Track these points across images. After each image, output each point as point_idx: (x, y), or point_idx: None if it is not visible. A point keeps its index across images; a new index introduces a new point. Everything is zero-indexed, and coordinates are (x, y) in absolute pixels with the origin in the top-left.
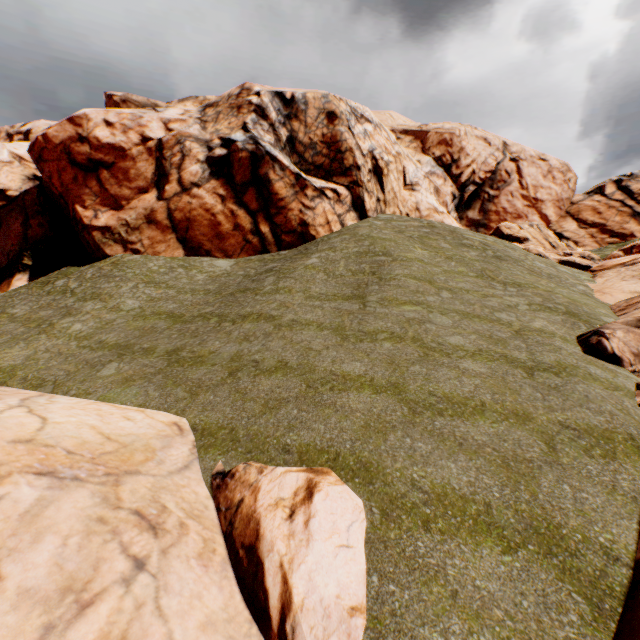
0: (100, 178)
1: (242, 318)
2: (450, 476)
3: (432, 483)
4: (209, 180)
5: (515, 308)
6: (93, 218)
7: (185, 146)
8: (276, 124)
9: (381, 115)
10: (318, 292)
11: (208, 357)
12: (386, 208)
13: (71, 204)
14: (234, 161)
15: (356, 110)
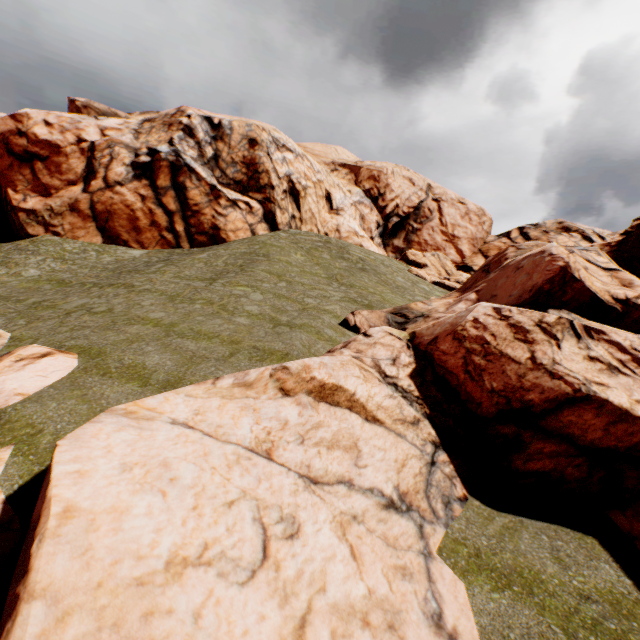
0: (34, 168)
1: (110, 285)
2: (149, 360)
3: (134, 362)
4: (132, 181)
5: (328, 298)
6: (22, 201)
7: (115, 150)
8: (203, 143)
9: (327, 149)
10: (186, 275)
11: (61, 305)
12: (302, 225)
13: (4, 187)
14: (156, 168)
15: (279, 140)
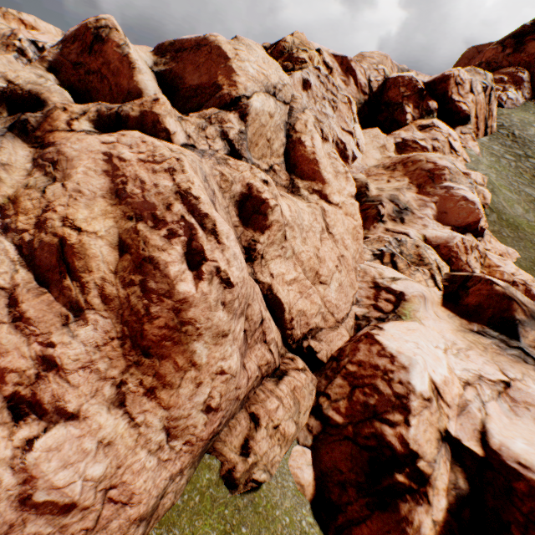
0: None
1: None
2: None
3: None
4: None
5: None
6: None
7: None
8: (33, 60)
9: None
10: None
11: None
12: None
13: None
14: None
15: None
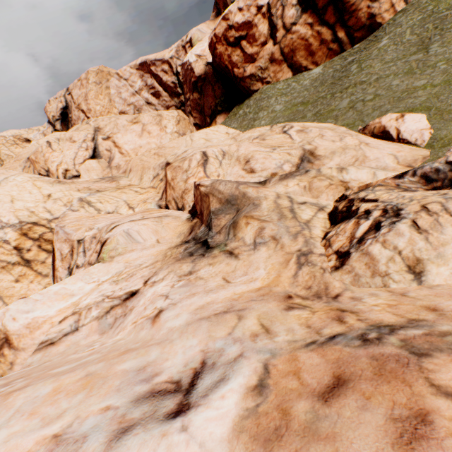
0: (241, 47)
1: (345, 89)
2: None
3: None
4: (301, 17)
5: None
6: (243, 73)
7: None
8: None
9: None
10: (390, 59)
11: (335, 108)
12: None
13: (231, 70)
14: None
15: None
